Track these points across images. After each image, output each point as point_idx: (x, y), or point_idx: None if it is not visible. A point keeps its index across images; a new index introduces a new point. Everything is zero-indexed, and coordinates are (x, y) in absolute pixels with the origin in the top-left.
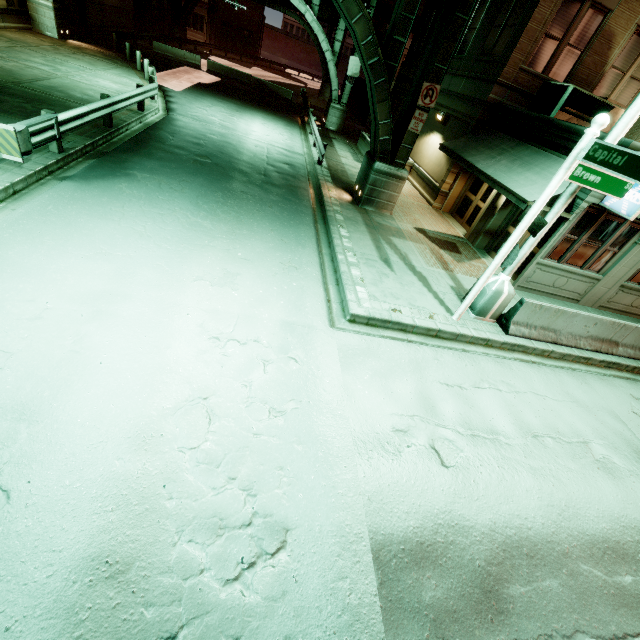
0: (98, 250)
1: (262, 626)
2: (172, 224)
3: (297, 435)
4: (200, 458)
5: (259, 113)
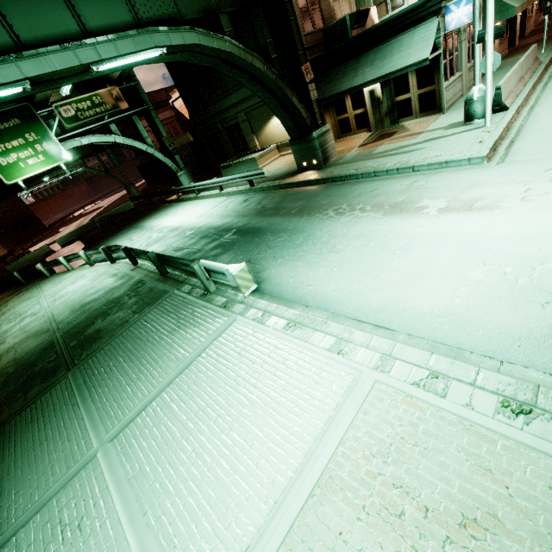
0: (389, 256)
1: None
2: (345, 232)
3: None
4: None
5: (151, 219)
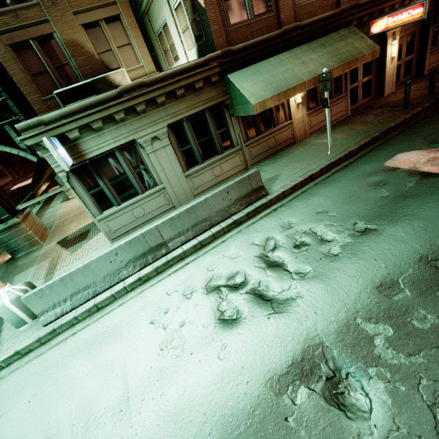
0: None
1: None
2: None
3: None
4: None
5: None
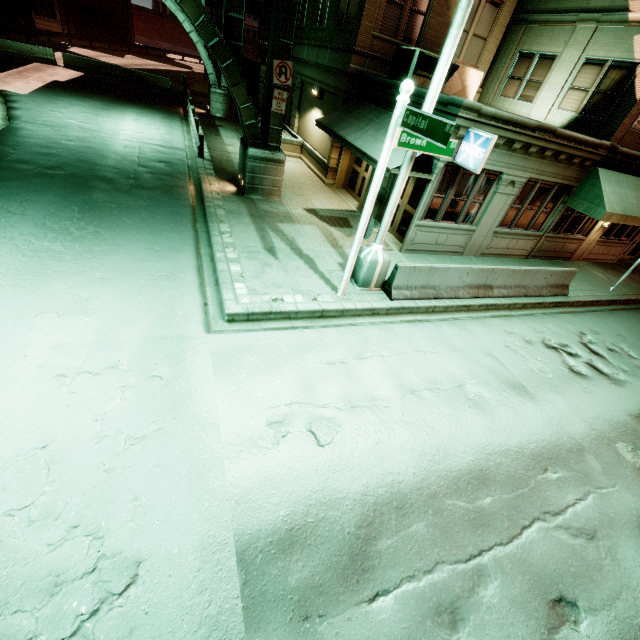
0: None
1: None
2: (8, 255)
3: (158, 458)
4: (34, 516)
5: (131, 108)
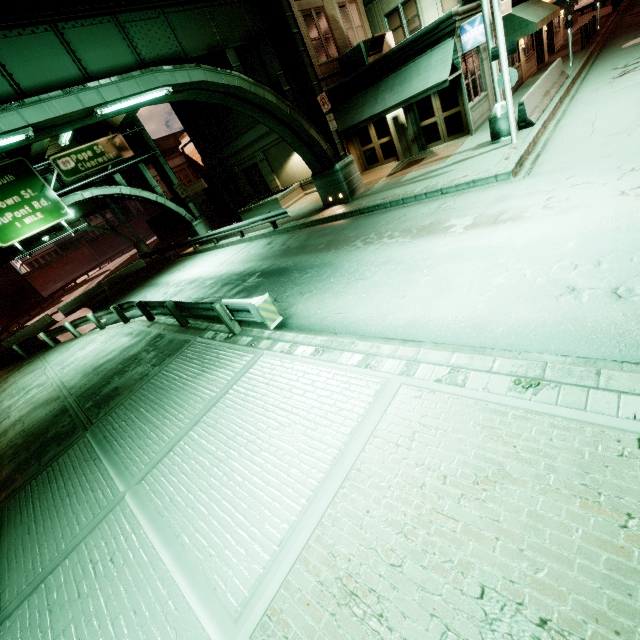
0: (416, 276)
1: None
2: (373, 260)
3: None
4: None
5: (166, 275)
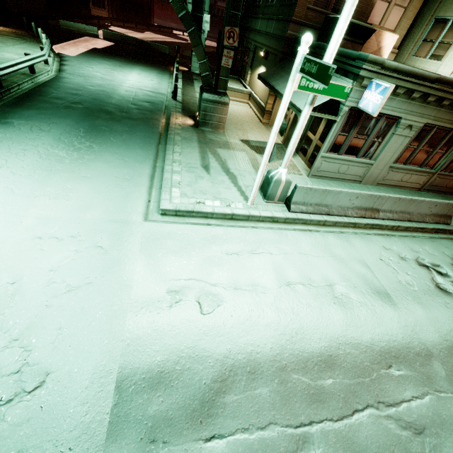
0: None
1: (1, 445)
2: (31, 156)
3: (83, 303)
4: None
5: (138, 66)
